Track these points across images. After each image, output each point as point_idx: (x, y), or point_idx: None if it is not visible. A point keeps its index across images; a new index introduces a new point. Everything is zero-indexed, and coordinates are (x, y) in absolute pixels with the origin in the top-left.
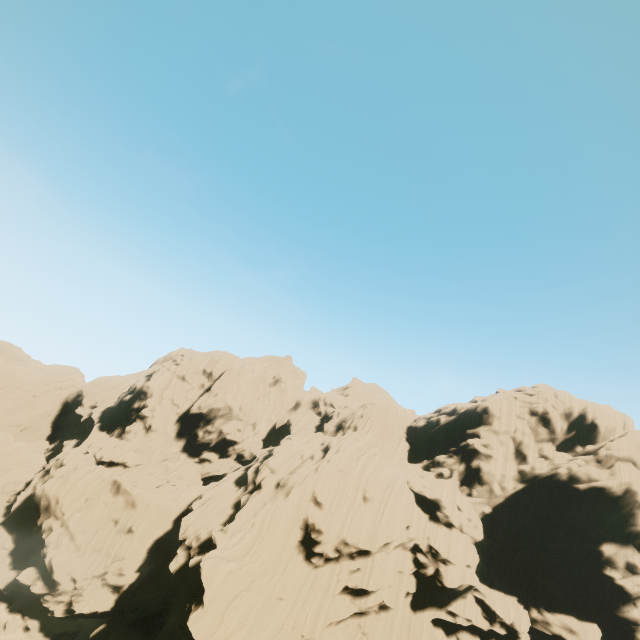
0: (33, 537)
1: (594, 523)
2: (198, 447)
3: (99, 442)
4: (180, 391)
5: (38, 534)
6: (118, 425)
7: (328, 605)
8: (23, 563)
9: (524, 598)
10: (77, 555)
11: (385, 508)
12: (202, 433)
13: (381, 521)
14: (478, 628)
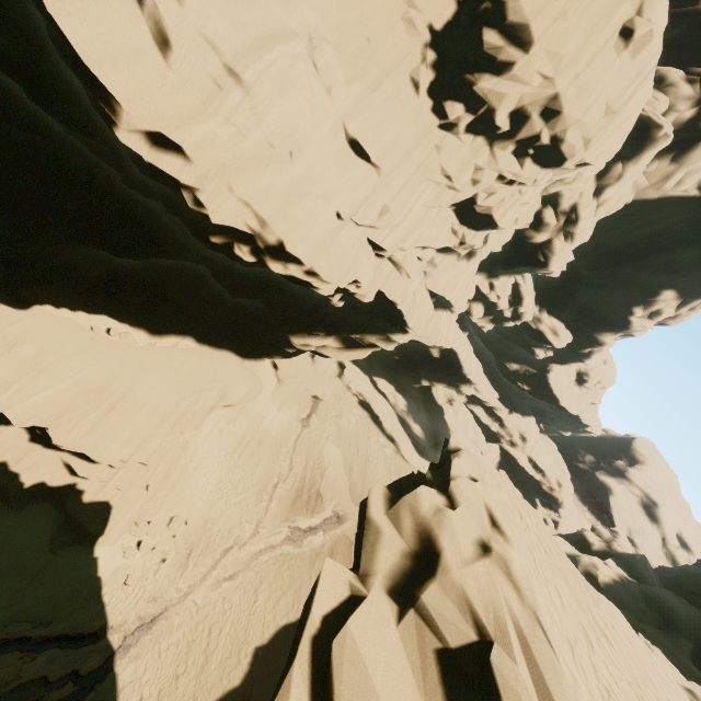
0: None
1: (695, 271)
2: None
3: None
4: None
5: None
6: None
7: (433, 217)
8: None
9: (538, 296)
10: None
11: (638, 90)
12: None
13: (621, 113)
14: (493, 306)
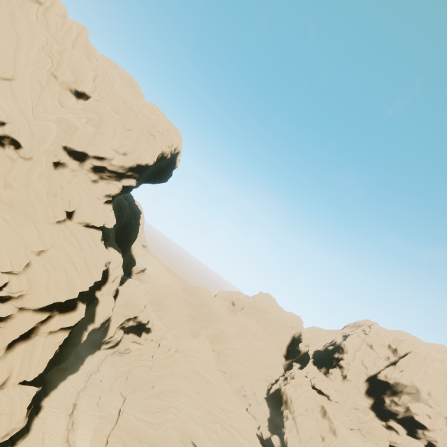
0: (278, 416)
1: None
2: (384, 412)
3: (312, 372)
4: (368, 356)
5: (281, 416)
6: (324, 365)
7: None
8: (273, 430)
9: None
10: (299, 446)
11: None
12: (388, 401)
13: None
14: None
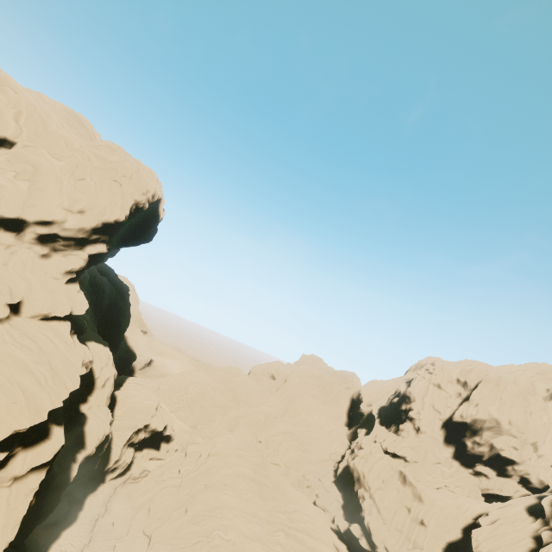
0: (353, 499)
1: None
2: (469, 457)
3: (381, 434)
4: (438, 398)
5: (356, 498)
6: (392, 422)
7: None
8: (350, 518)
9: None
10: (384, 527)
11: None
12: (470, 443)
13: None
14: None
